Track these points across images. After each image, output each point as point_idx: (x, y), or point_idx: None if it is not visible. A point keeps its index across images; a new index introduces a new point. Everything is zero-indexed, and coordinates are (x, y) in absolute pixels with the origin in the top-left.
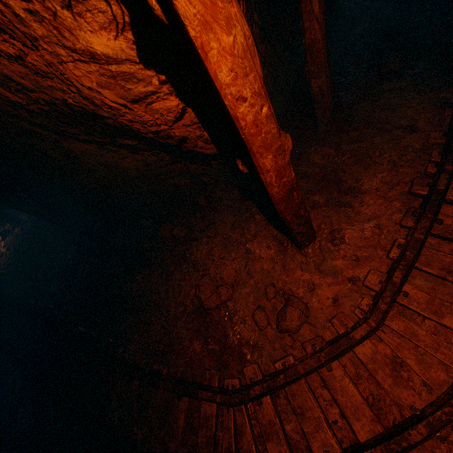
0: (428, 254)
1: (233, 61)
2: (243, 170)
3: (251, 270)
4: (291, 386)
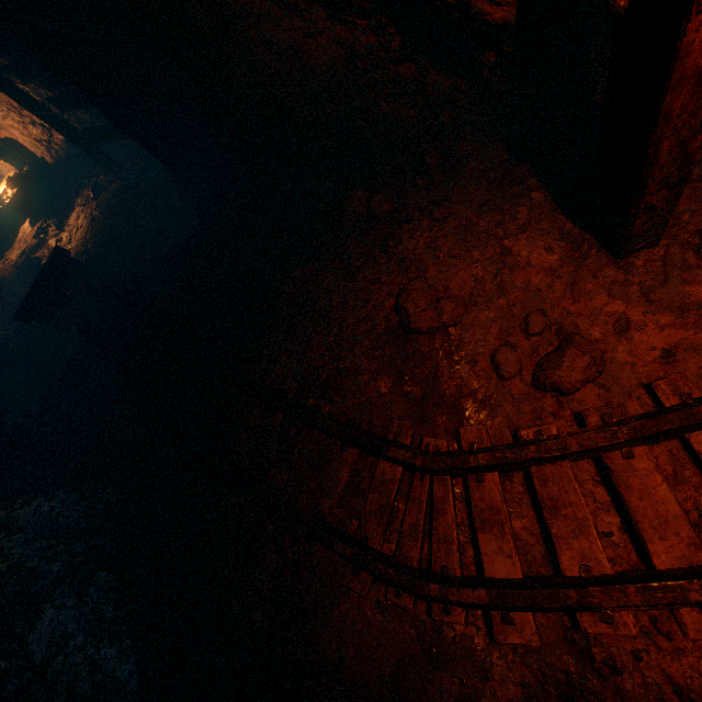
0: None
1: None
2: (615, 2)
3: (505, 283)
4: (543, 466)
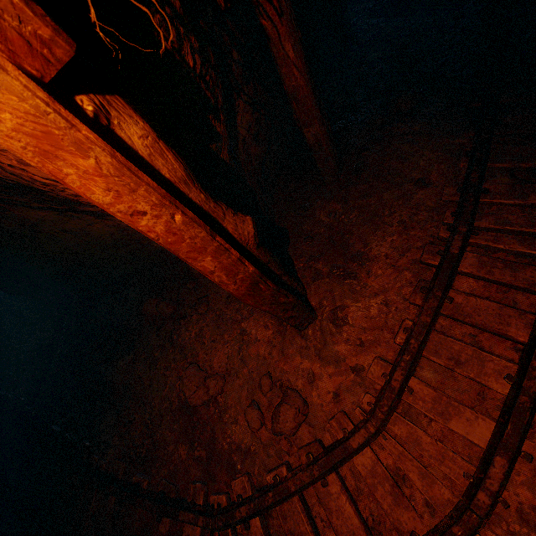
0: (436, 340)
1: (107, 181)
2: None
3: (246, 355)
4: (282, 504)
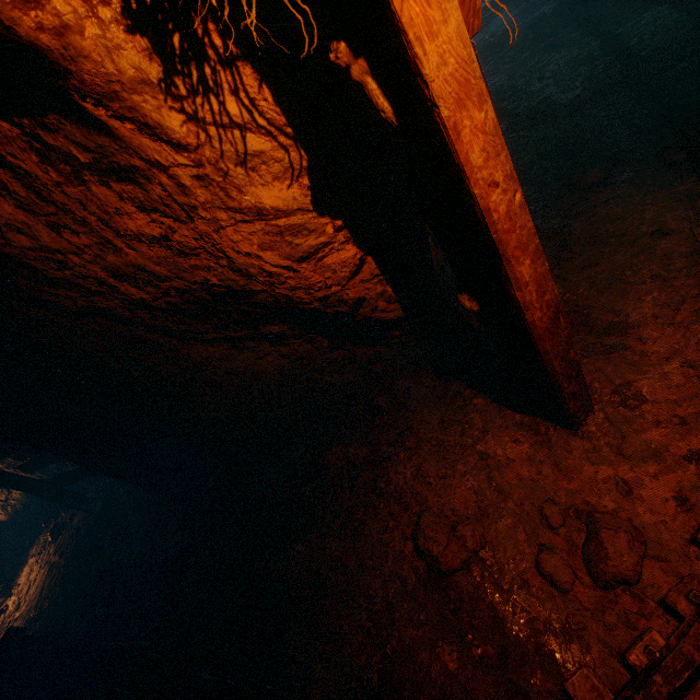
0: None
1: (485, 140)
2: (470, 309)
3: (501, 484)
4: (686, 699)
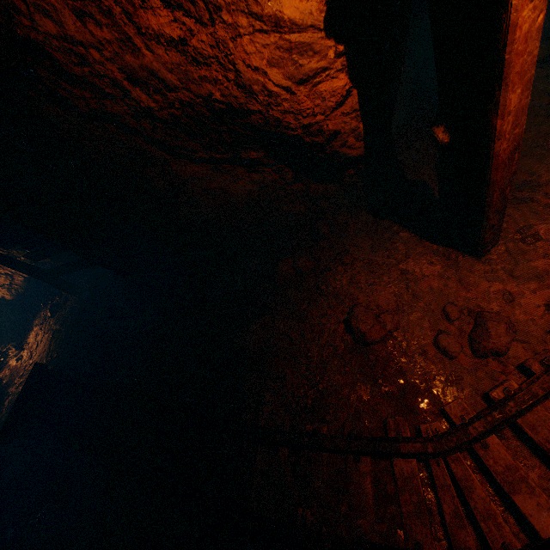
0: None
1: None
2: (441, 141)
3: (416, 291)
4: (525, 416)
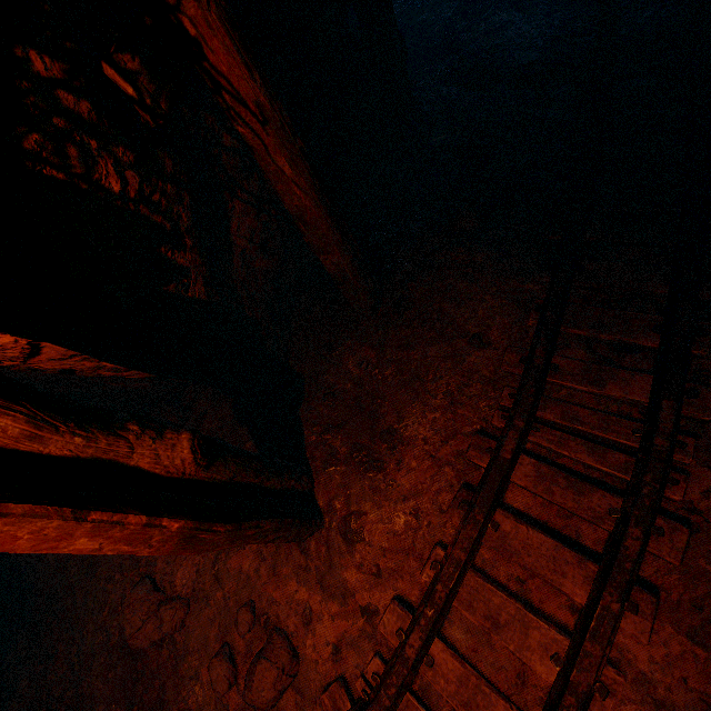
0: (473, 585)
1: None
2: None
3: (223, 570)
4: None
